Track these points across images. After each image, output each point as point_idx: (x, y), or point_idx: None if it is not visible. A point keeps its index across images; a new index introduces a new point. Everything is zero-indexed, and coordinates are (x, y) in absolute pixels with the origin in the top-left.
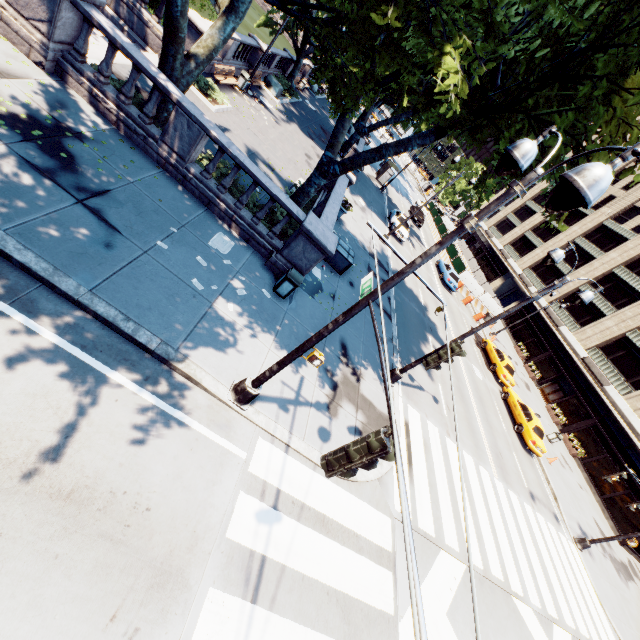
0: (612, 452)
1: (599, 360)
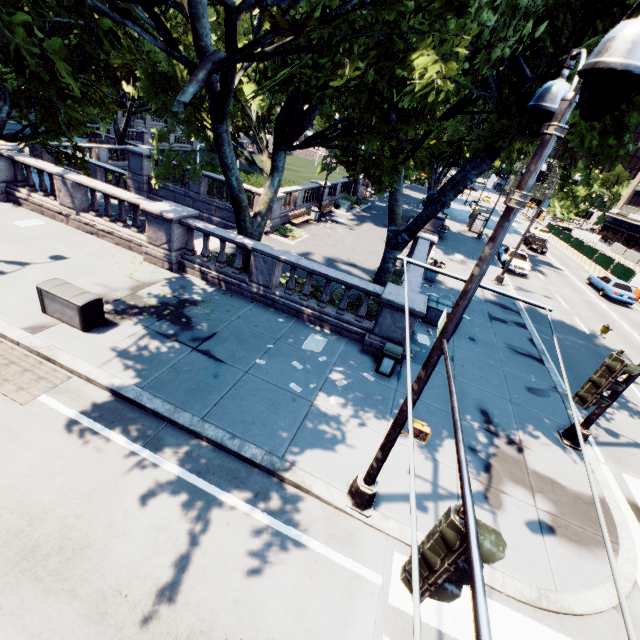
0: None
1: None
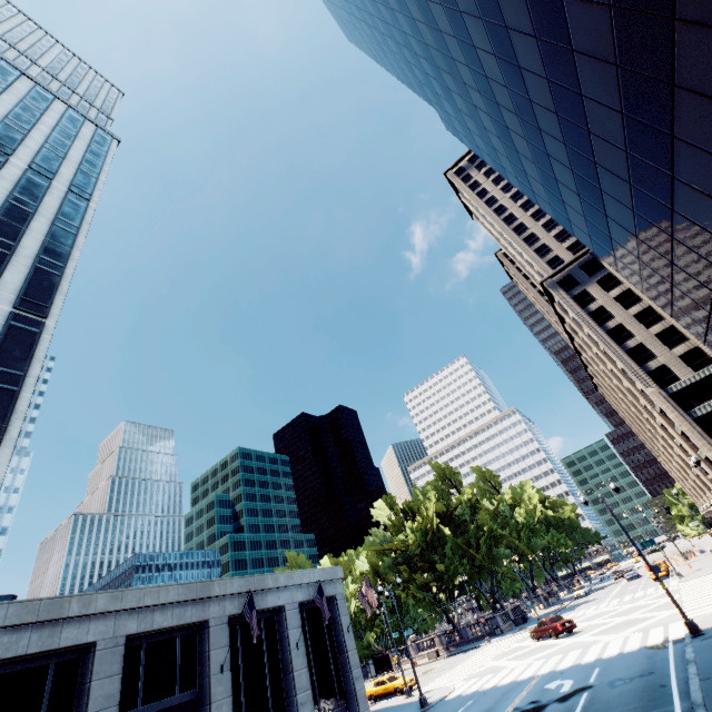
0: None
1: None
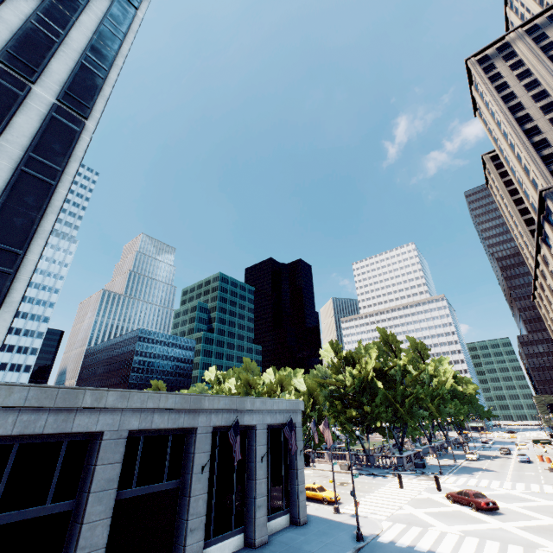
0: None
1: None
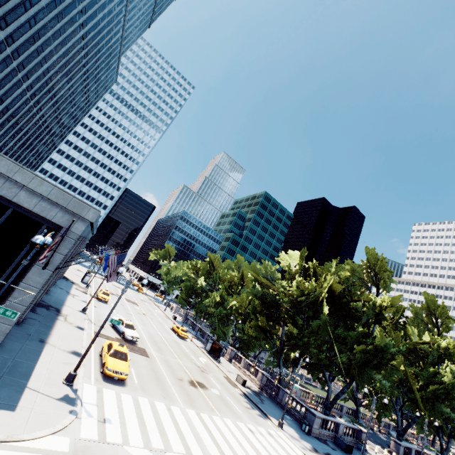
0: None
1: None
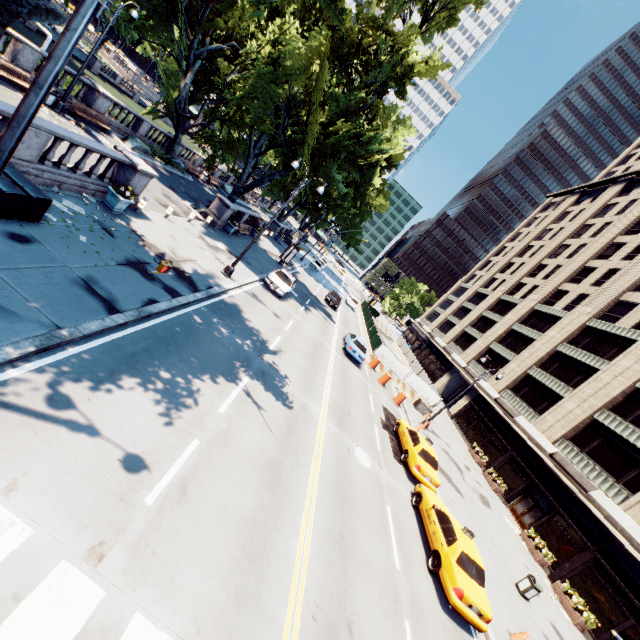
0: (638, 614)
1: (572, 455)
